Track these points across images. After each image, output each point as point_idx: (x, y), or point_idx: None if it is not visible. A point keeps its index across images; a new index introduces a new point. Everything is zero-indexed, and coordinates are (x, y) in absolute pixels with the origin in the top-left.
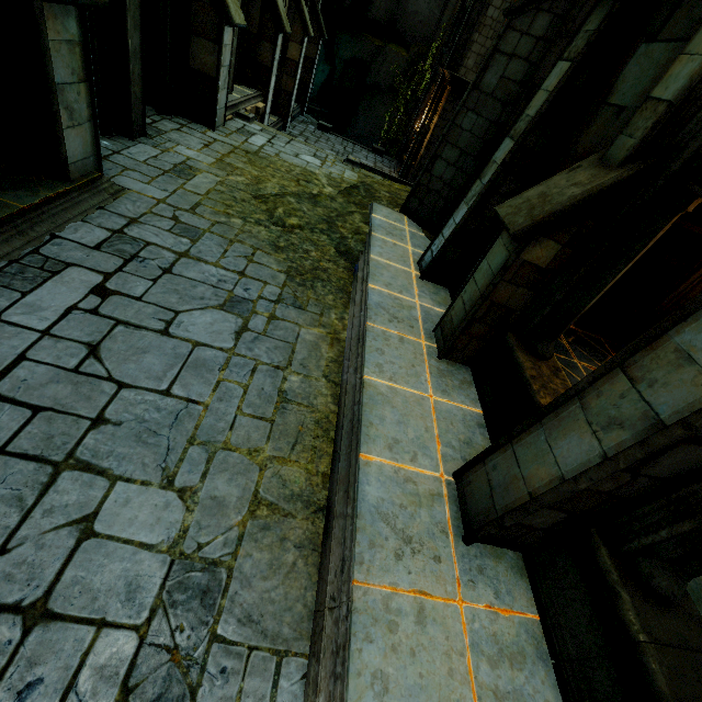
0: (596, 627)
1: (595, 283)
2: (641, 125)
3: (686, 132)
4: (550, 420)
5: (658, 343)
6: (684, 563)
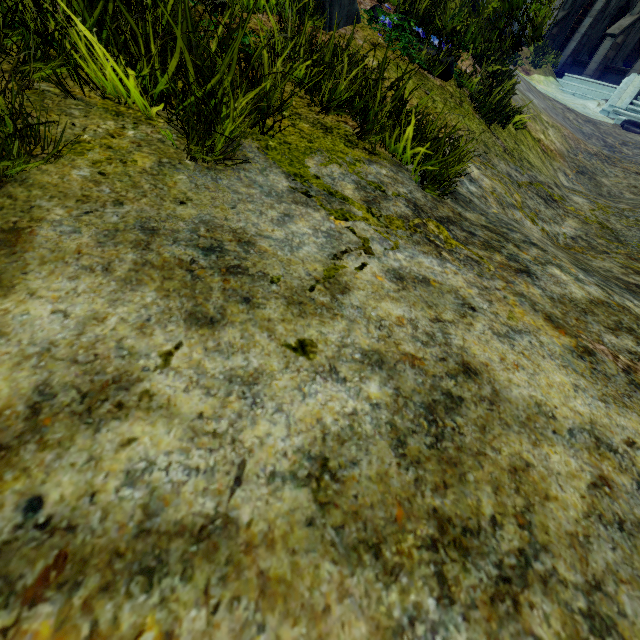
0: (578, 69)
1: (565, 34)
2: (569, 2)
3: (577, 2)
4: (567, 47)
5: (580, 27)
6: (587, 54)
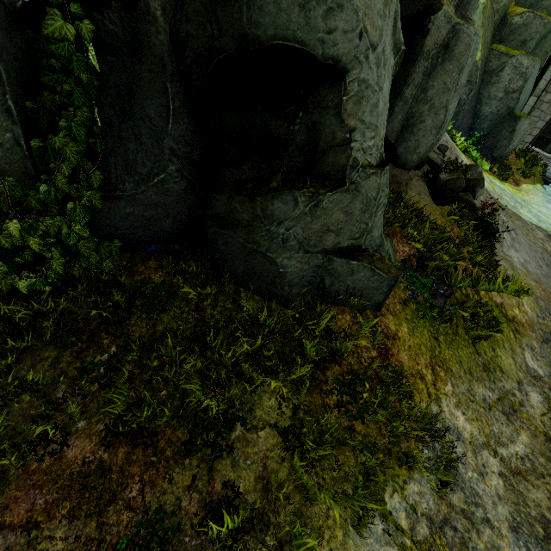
0: None
1: None
2: None
3: None
4: None
5: None
6: None
